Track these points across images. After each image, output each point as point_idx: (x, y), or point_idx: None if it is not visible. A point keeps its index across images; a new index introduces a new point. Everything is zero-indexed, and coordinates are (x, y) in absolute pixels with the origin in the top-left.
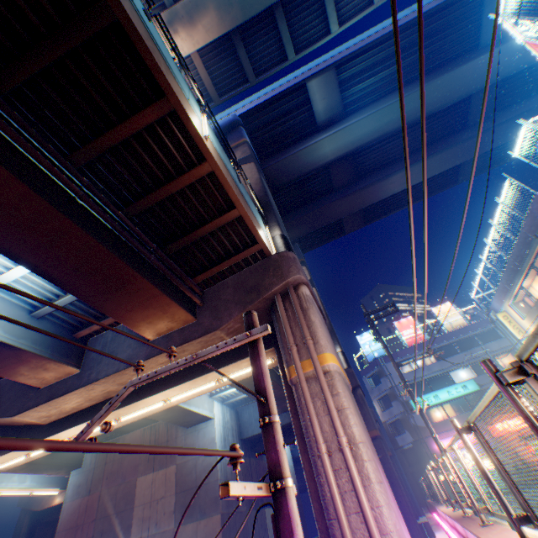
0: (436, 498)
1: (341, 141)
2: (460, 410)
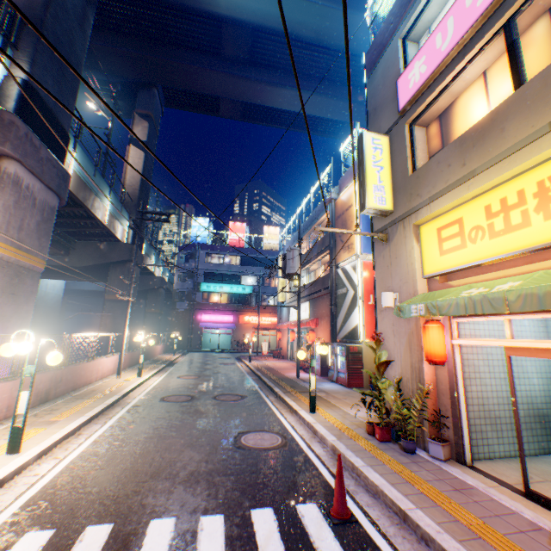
0: (134, 348)
1: (243, 1)
2: (232, 302)
